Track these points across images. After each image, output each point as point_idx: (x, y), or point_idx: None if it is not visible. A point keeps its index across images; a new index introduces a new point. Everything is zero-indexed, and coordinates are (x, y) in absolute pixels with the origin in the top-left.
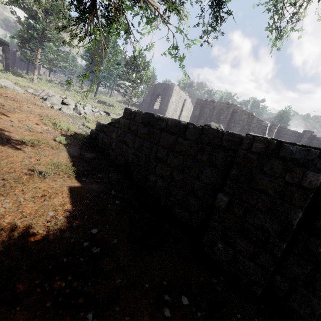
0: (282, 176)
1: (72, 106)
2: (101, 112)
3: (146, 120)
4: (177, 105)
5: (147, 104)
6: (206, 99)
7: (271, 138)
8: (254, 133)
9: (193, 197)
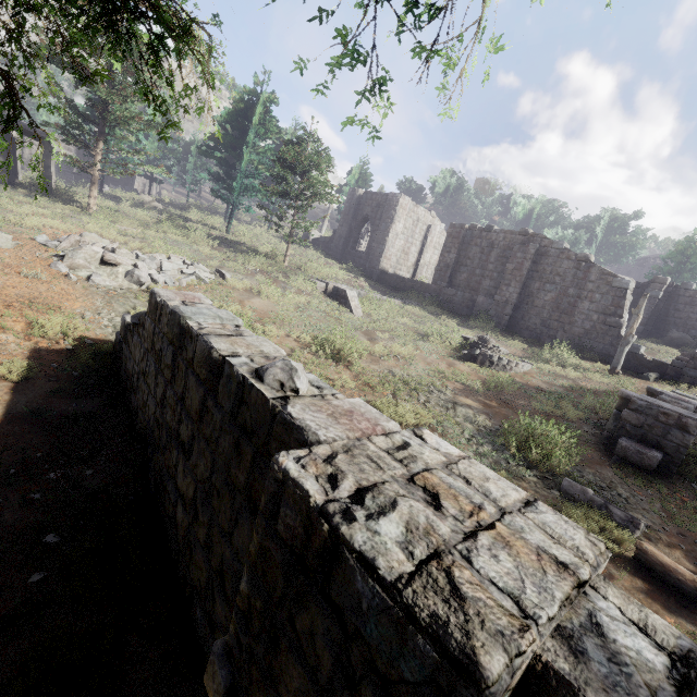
0: (331, 693)
1: (125, 266)
2: (201, 274)
3: (170, 331)
4: (409, 240)
5: (342, 241)
6: (472, 225)
7: (316, 505)
8: (592, 306)
9: (221, 593)
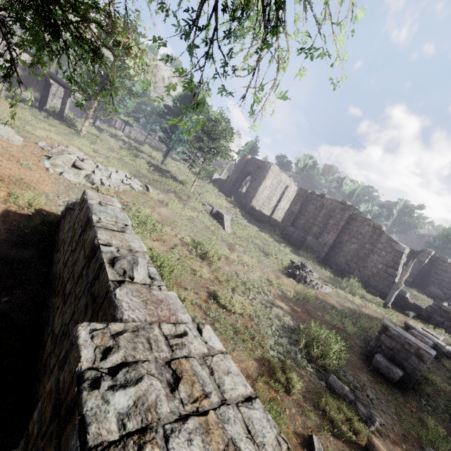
0: None
1: (87, 171)
2: (133, 185)
3: (83, 219)
4: (273, 192)
5: (231, 183)
6: (313, 191)
7: (79, 369)
8: (379, 258)
9: None
